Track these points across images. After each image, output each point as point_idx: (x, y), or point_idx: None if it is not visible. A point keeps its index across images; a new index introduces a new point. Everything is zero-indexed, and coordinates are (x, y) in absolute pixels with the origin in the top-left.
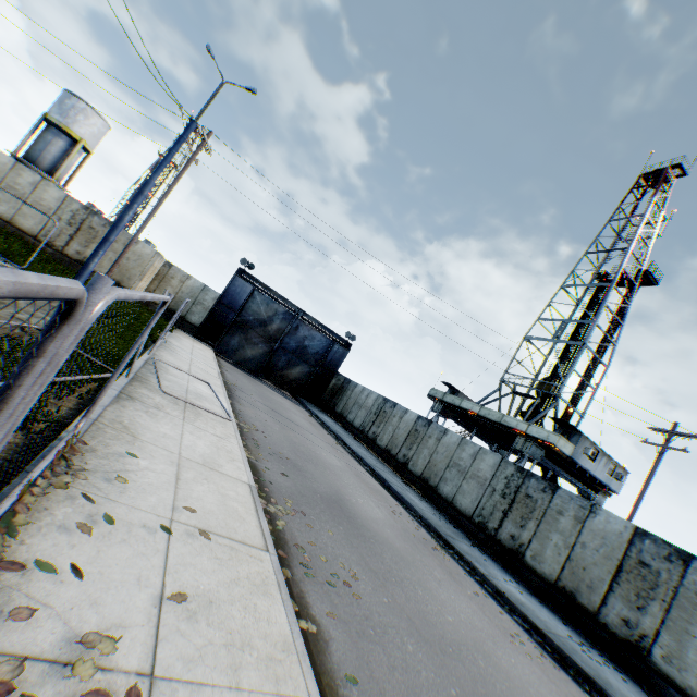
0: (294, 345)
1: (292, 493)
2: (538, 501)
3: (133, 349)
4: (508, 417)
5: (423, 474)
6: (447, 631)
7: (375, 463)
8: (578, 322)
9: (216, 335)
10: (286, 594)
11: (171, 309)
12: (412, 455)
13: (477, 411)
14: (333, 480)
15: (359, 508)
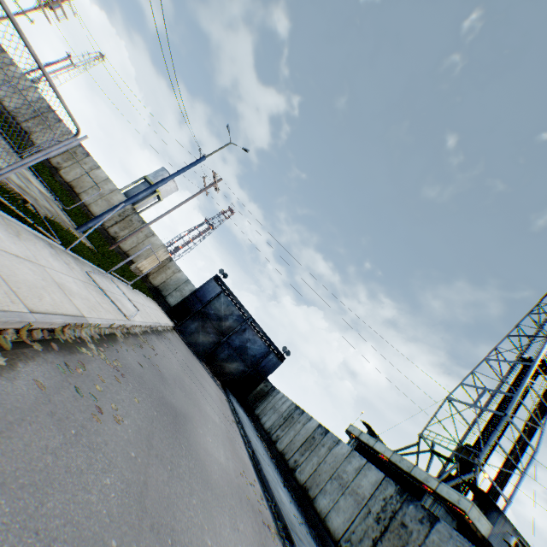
0: (238, 343)
1: (131, 368)
2: (413, 532)
3: (41, 152)
4: (418, 468)
5: (306, 481)
6: (187, 535)
7: (262, 453)
8: (503, 398)
9: (181, 317)
10: (1, 316)
11: (158, 289)
12: (302, 461)
13: (389, 455)
14: (194, 412)
15: (200, 436)
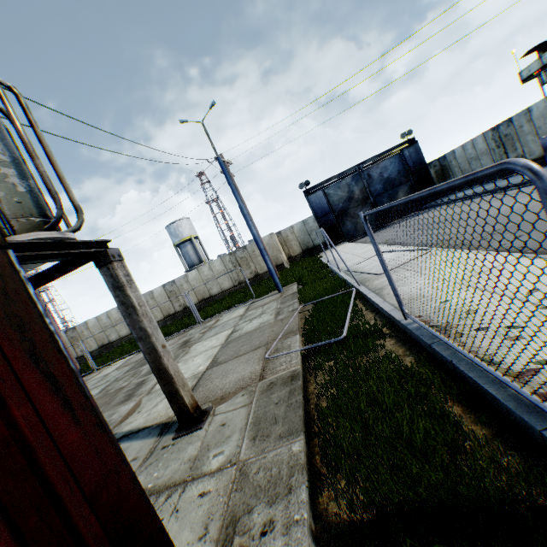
0: (380, 186)
1: None
2: None
3: (380, 255)
4: None
5: None
6: None
7: None
8: None
9: (337, 235)
10: None
11: (305, 250)
12: None
13: None
14: None
15: None
